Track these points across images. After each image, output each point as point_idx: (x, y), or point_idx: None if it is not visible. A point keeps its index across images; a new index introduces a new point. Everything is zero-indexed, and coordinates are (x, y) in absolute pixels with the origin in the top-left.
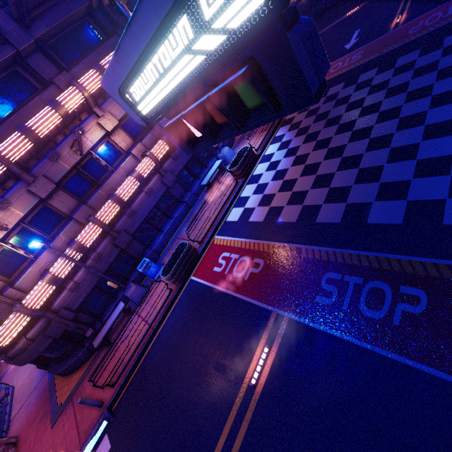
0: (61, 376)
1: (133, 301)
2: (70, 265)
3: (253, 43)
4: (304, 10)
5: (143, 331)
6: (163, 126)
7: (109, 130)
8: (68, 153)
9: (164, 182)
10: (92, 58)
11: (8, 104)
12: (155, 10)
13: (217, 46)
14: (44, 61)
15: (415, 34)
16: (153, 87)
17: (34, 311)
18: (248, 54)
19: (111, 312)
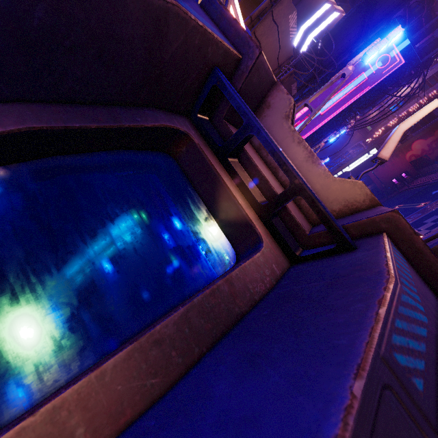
0: None
1: None
2: None
3: None
4: None
5: None
6: None
7: None
8: None
9: None
10: None
11: None
12: None
13: None
14: None
15: None
16: None
17: None
18: None
19: None
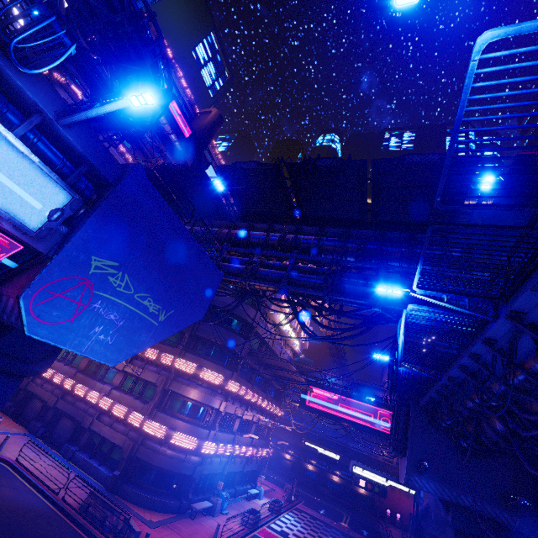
0: (131, 503)
1: (216, 509)
2: (228, 452)
3: (382, 486)
4: (286, 466)
5: (230, 532)
6: (355, 476)
7: (259, 423)
8: (252, 414)
9: (245, 466)
10: (272, 400)
11: (257, 383)
12: (374, 471)
13: (378, 481)
14: (268, 386)
15: (353, 535)
16: (362, 472)
17: (217, 453)
18: (381, 486)
19: (194, 500)
